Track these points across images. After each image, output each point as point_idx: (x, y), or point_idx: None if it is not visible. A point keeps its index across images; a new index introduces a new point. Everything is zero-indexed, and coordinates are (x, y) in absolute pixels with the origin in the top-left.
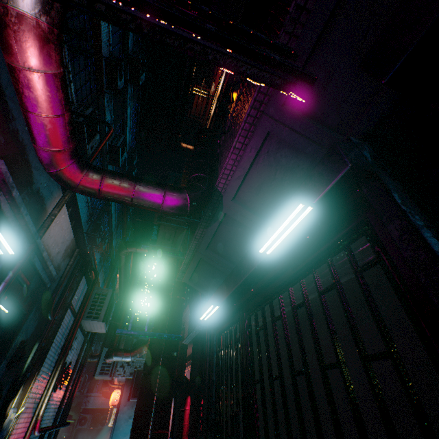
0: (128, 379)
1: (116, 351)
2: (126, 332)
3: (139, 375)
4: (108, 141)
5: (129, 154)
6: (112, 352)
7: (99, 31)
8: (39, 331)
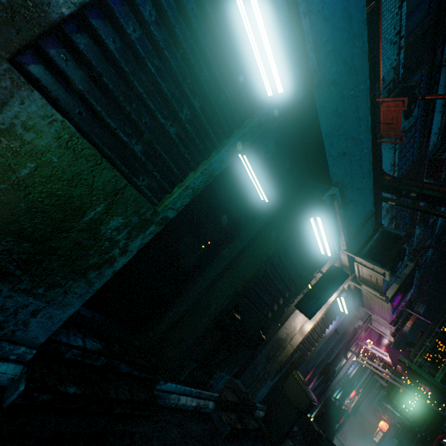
0: (395, 424)
1: (390, 402)
2: (396, 409)
3: (404, 429)
4: (413, 245)
5: (437, 236)
6: (386, 400)
7: (417, 202)
8: (358, 377)
